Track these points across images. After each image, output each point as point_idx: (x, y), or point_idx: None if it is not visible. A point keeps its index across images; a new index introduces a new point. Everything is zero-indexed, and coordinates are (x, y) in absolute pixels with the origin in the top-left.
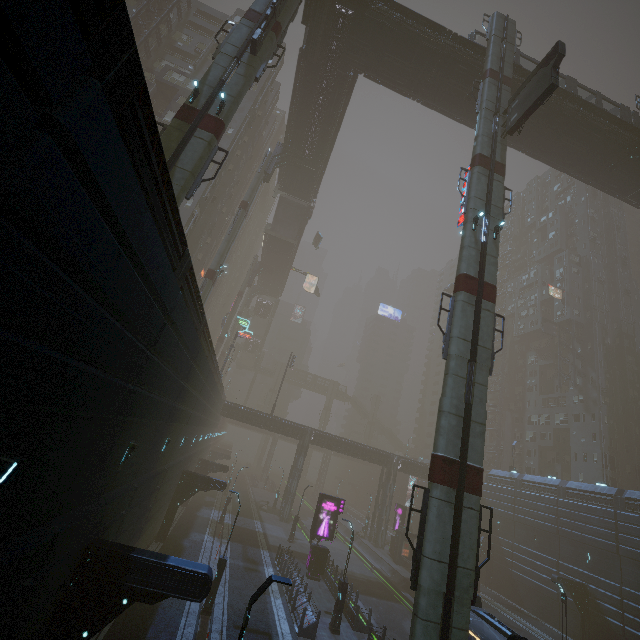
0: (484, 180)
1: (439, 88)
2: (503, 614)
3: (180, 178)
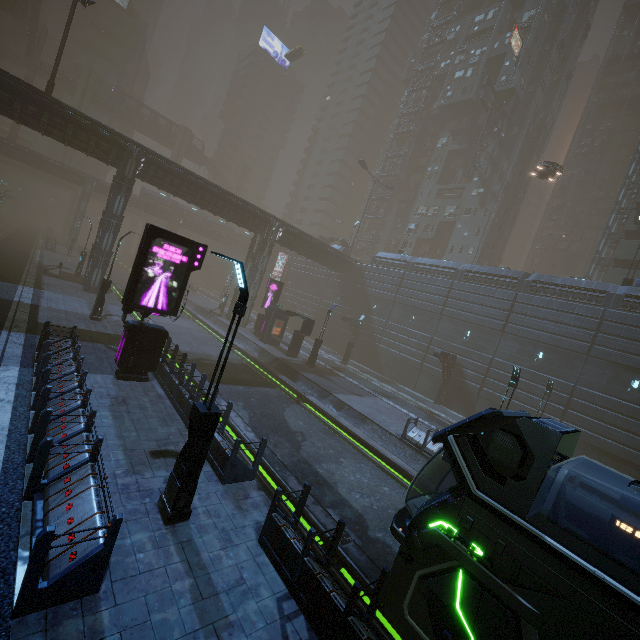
0: None
1: None
2: (374, 384)
3: None
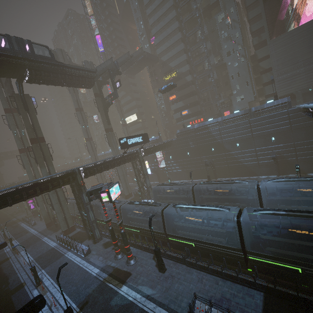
0: (11, 117)
1: None
2: None
3: None
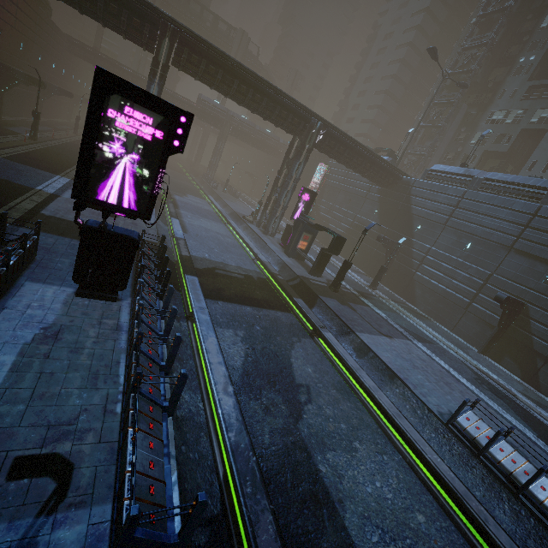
0: None
1: None
2: (406, 319)
3: None
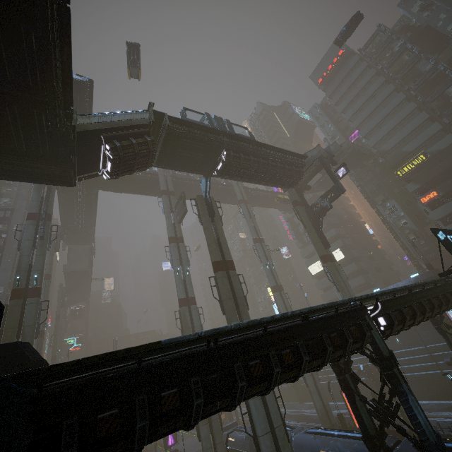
0: (176, 249)
1: (144, 189)
2: None
3: (29, 331)
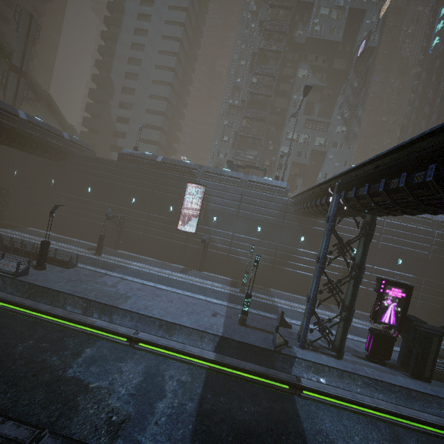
0: None
1: None
2: None
3: None
